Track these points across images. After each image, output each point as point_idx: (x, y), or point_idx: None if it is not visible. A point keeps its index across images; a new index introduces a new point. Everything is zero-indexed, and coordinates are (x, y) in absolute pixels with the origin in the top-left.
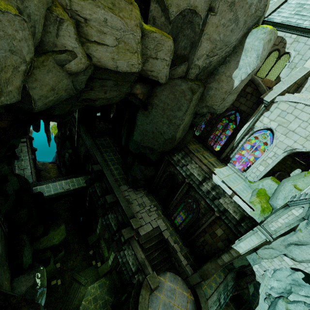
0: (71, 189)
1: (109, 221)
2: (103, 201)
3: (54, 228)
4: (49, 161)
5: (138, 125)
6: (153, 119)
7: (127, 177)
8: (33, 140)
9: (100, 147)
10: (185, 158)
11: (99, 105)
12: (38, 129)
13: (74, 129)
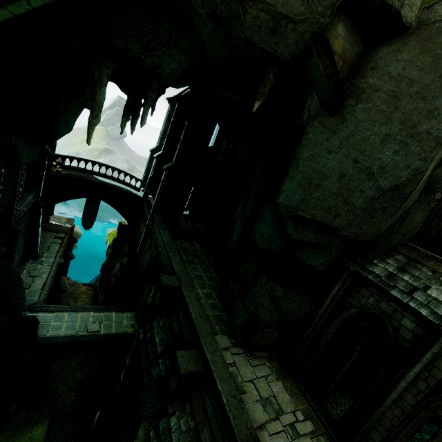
0: (101, 332)
1: (169, 440)
2: (164, 370)
3: (16, 430)
4: (85, 281)
5: (302, 161)
6: (353, 135)
7: (229, 317)
8: (76, 247)
9: (182, 253)
10: (412, 269)
11: (248, 36)
12: (90, 225)
13: (144, 225)
